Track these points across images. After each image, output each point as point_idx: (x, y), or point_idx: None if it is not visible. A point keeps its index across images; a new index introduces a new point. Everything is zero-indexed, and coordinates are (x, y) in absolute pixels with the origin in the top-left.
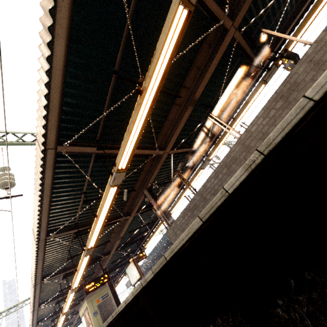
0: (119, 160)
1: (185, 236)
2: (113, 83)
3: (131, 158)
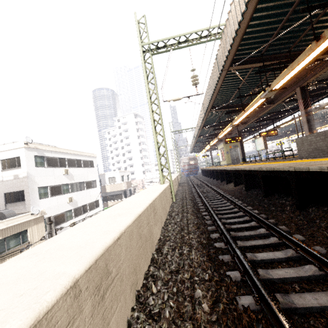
0: (274, 85)
1: (285, 169)
2: (297, 3)
3: (286, 82)
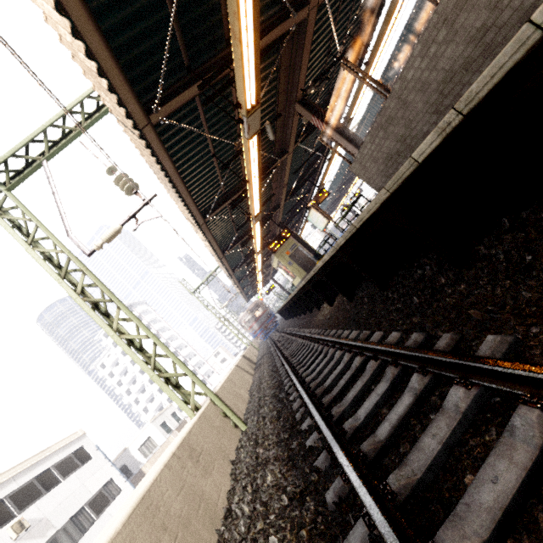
0: (242, 96)
1: (372, 207)
2: None
3: (258, 81)
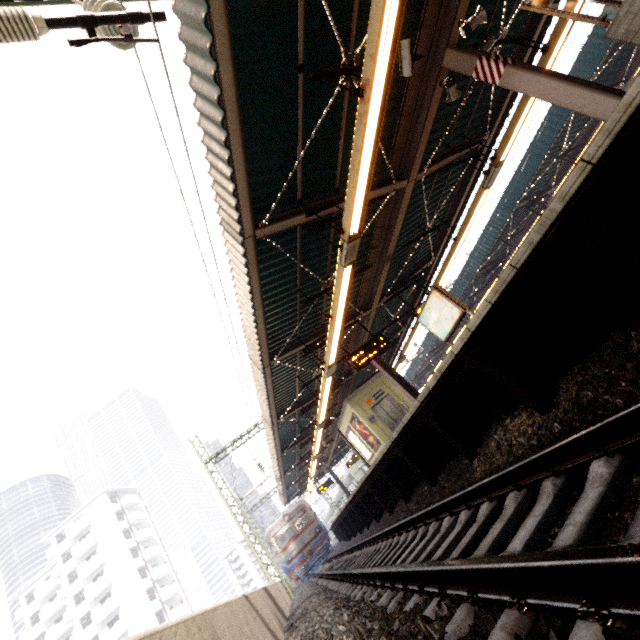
0: None
1: None
2: None
3: None
